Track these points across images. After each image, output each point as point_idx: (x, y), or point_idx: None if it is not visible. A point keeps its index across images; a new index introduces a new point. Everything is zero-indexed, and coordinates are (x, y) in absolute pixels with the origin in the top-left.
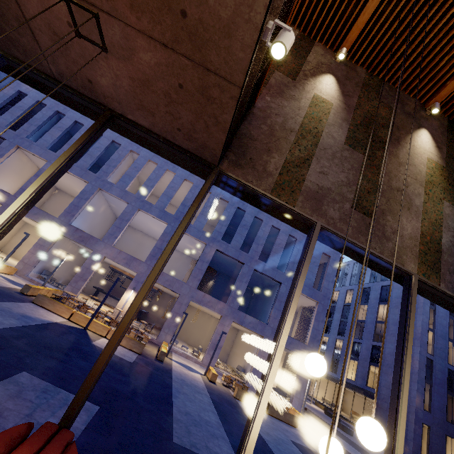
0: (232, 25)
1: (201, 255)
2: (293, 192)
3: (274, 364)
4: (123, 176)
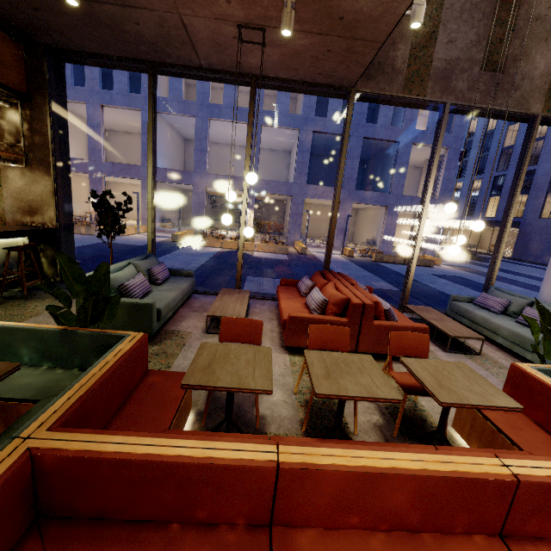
0: (380, 17)
1: (298, 145)
2: (422, 81)
3: (423, 218)
4: (170, 83)
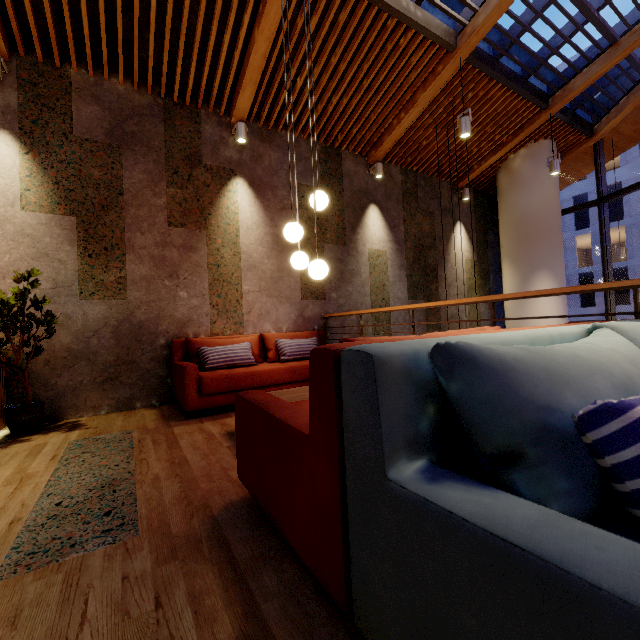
0: None
1: None
2: None
3: None
4: None
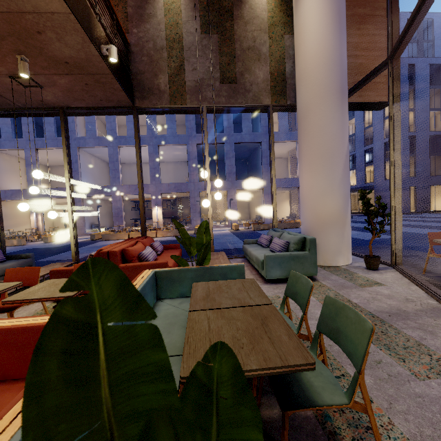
0: (89, 59)
1: (187, 155)
2: (182, 96)
3: (208, 186)
4: (86, 126)
